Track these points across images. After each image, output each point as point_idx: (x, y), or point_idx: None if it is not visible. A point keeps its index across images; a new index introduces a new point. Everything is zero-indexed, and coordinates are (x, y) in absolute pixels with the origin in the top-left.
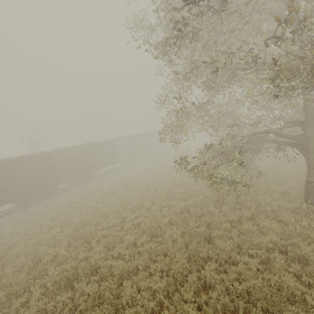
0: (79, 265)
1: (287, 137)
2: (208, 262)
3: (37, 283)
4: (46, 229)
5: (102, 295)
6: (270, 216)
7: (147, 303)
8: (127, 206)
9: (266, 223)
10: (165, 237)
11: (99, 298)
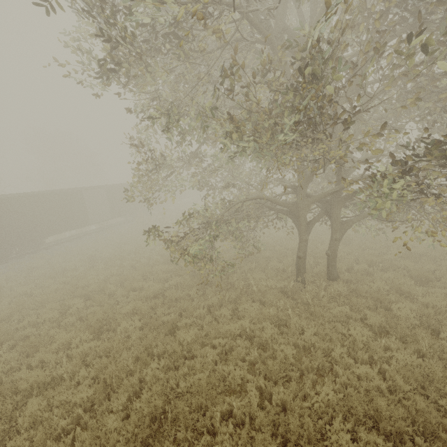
0: None
1: (280, 204)
2: (156, 358)
3: None
4: None
5: None
6: (255, 298)
7: (58, 423)
8: (79, 291)
9: (245, 307)
10: (118, 331)
11: None
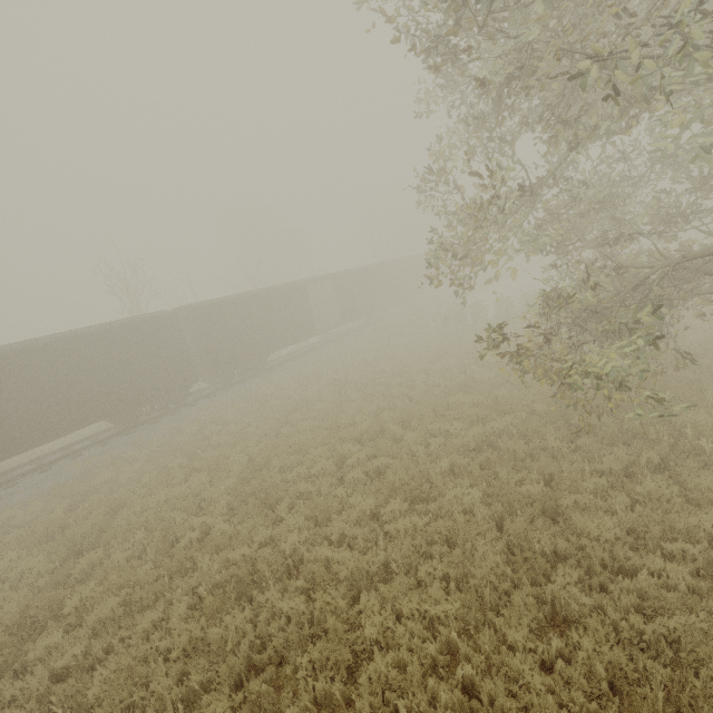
0: (259, 553)
1: None
2: (560, 565)
3: (177, 584)
4: (180, 477)
5: (316, 620)
6: (712, 464)
7: (421, 646)
8: (347, 432)
9: (704, 481)
10: (445, 503)
11: (310, 624)
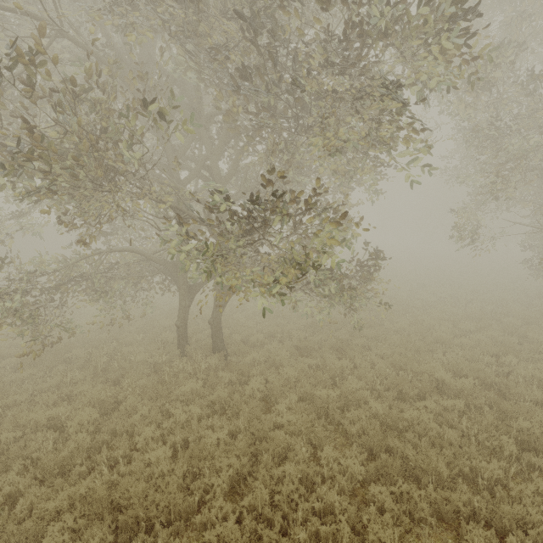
0: None
1: (157, 262)
2: None
3: None
4: None
5: None
6: (110, 377)
7: None
8: None
9: (83, 389)
10: None
11: None
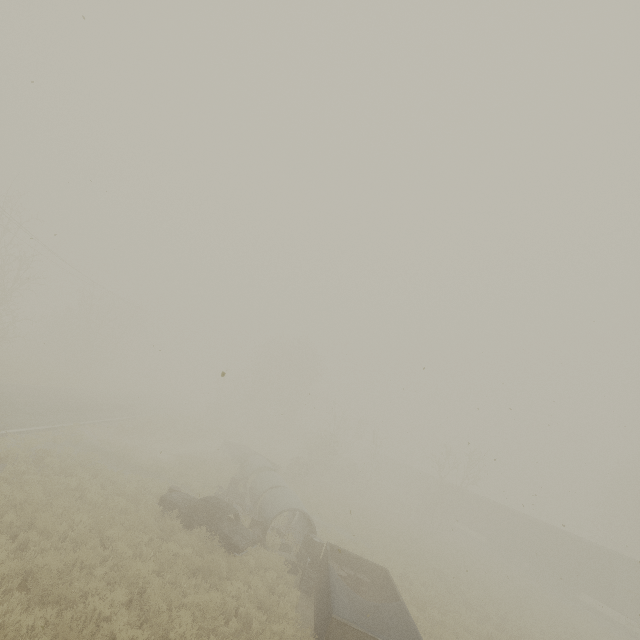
0: None
1: None
2: None
3: None
4: None
5: None
6: None
7: None
8: None
9: None
10: None
11: None
